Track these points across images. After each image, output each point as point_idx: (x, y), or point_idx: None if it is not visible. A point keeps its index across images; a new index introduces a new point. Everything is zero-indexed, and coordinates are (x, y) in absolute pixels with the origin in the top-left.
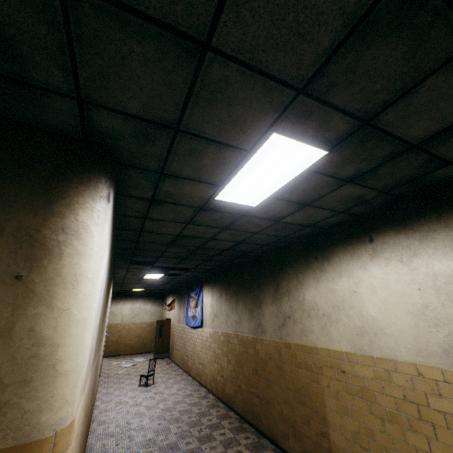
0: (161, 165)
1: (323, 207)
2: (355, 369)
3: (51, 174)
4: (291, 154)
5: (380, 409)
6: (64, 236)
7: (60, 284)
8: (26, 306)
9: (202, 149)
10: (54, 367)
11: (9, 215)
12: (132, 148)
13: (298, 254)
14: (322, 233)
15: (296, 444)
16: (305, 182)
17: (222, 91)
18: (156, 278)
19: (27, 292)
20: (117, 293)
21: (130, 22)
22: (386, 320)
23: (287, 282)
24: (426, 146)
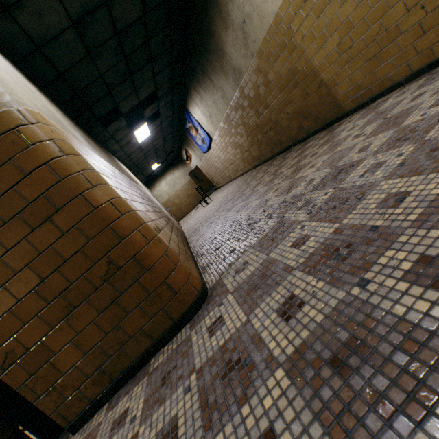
0: None
1: None
2: None
3: None
4: None
5: None
6: None
7: None
8: None
9: None
10: None
11: None
12: None
13: None
14: None
15: (308, 123)
16: None
17: None
18: (149, 136)
19: None
20: (147, 183)
21: None
22: None
23: None
24: None
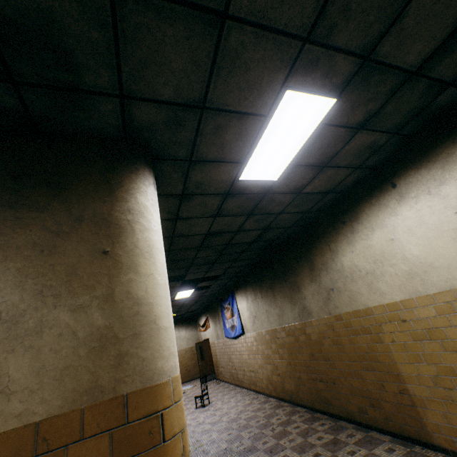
0: (189, 152)
1: (340, 166)
2: (415, 314)
3: (106, 169)
4: (304, 110)
5: (453, 343)
6: (132, 216)
7: (140, 255)
8: (118, 274)
9: (225, 124)
10: (155, 322)
11: (84, 205)
12: (164, 139)
13: (324, 226)
14: (343, 198)
15: (375, 413)
16: (320, 139)
17: (240, 57)
18: (187, 297)
19: (116, 263)
20: None
21: (164, 8)
22: (431, 254)
23: (321, 256)
24: (424, 71)
